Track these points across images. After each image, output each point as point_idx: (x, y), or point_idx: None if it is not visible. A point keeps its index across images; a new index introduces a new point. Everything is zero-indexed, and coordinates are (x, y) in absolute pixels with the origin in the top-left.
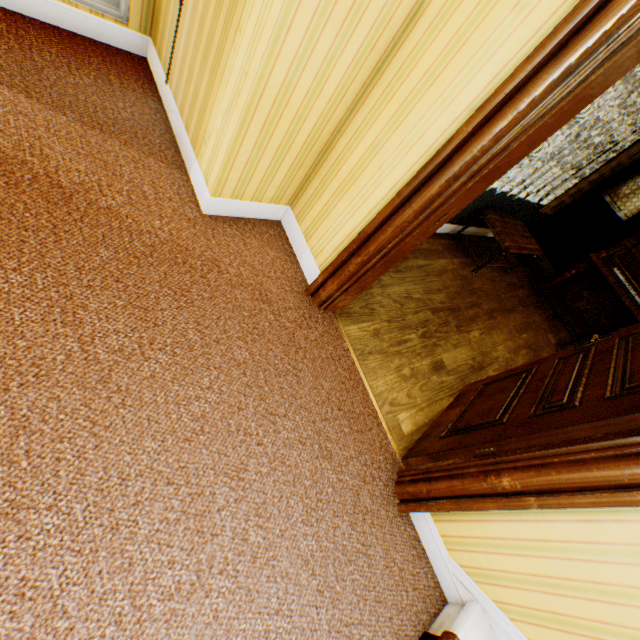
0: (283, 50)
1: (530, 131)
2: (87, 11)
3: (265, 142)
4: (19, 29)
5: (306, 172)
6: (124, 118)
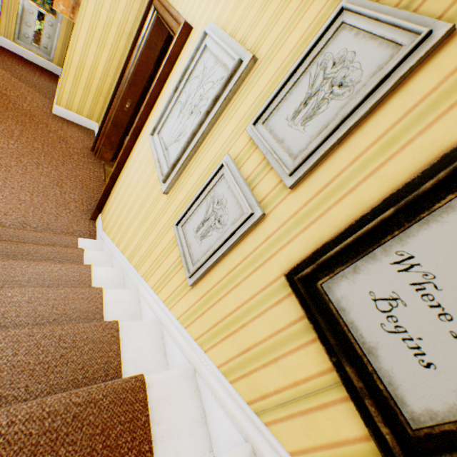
0: (77, 49)
1: (137, 66)
2: (36, 54)
3: (78, 84)
4: (5, 52)
5: (102, 106)
6: (34, 82)
